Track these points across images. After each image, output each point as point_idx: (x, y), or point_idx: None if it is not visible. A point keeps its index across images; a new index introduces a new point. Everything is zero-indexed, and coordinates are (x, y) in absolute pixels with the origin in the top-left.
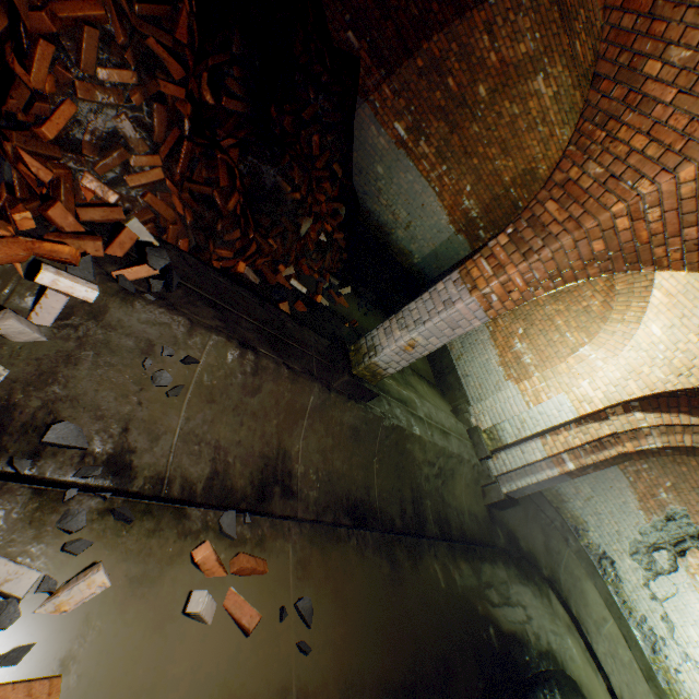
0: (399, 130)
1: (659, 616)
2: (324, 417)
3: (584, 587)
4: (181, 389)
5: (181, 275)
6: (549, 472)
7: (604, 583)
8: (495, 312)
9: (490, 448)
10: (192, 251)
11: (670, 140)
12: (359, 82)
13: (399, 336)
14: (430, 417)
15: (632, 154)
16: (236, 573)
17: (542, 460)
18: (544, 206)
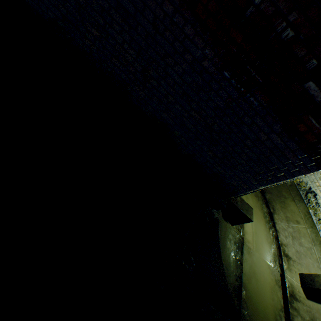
0: None
1: None
2: None
3: (288, 203)
4: None
5: None
6: None
7: (305, 206)
8: None
9: None
10: None
11: None
12: None
13: None
14: None
15: None
16: None
17: None
18: None
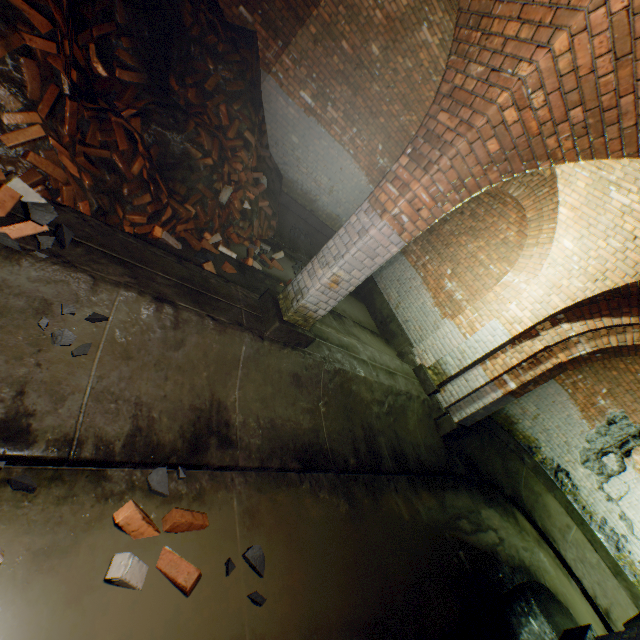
0: (305, 98)
1: (617, 516)
2: (260, 366)
3: (546, 501)
4: (89, 347)
5: (81, 235)
6: (494, 395)
7: (563, 495)
8: (409, 235)
9: (437, 382)
10: (96, 215)
11: (539, 16)
12: (260, 55)
13: (321, 275)
14: (374, 360)
15: (508, 43)
16: (170, 531)
17: (485, 385)
18: (436, 119)
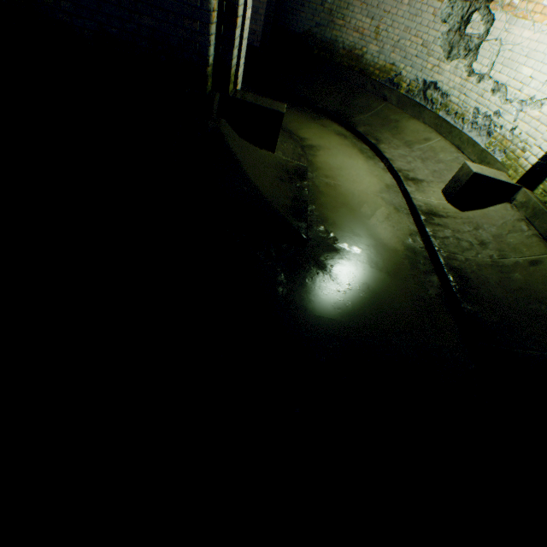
0: None
1: (489, 93)
2: None
3: (403, 125)
4: None
5: None
6: None
7: (430, 112)
8: None
9: None
10: None
11: None
12: None
13: None
14: None
15: None
16: None
17: None
18: None
